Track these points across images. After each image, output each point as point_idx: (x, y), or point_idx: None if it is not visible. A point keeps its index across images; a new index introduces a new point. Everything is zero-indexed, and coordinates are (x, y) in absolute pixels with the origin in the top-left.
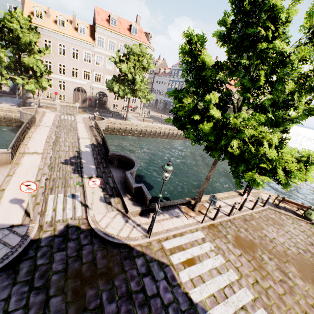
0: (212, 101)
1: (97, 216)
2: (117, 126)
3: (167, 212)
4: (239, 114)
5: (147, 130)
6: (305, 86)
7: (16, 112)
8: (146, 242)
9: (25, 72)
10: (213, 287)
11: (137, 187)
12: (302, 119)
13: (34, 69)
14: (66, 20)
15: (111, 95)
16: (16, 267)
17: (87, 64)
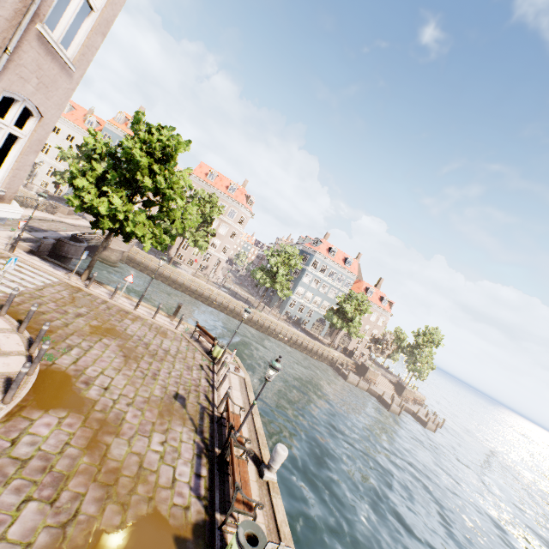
0: (99, 170)
1: None
2: (153, 264)
3: (52, 265)
4: (135, 195)
5: (192, 285)
6: (131, 163)
7: None
8: (0, 252)
9: None
10: (1, 273)
11: (47, 238)
12: (145, 192)
13: None
14: None
15: (180, 242)
16: None
17: None
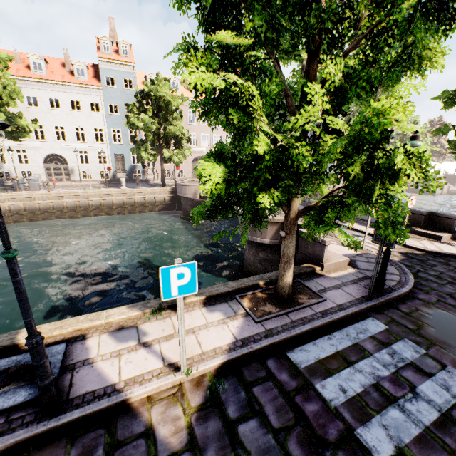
0: None
1: (415, 244)
2: None
3: None
4: None
5: None
6: None
7: (158, 193)
8: None
9: (165, 144)
10: None
11: (427, 213)
12: None
13: (177, 138)
14: (179, 81)
15: None
16: (420, 277)
17: (205, 126)
